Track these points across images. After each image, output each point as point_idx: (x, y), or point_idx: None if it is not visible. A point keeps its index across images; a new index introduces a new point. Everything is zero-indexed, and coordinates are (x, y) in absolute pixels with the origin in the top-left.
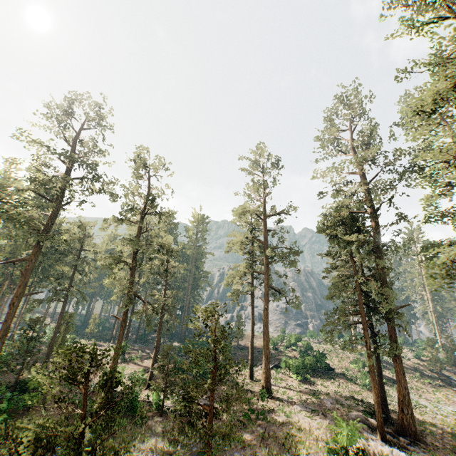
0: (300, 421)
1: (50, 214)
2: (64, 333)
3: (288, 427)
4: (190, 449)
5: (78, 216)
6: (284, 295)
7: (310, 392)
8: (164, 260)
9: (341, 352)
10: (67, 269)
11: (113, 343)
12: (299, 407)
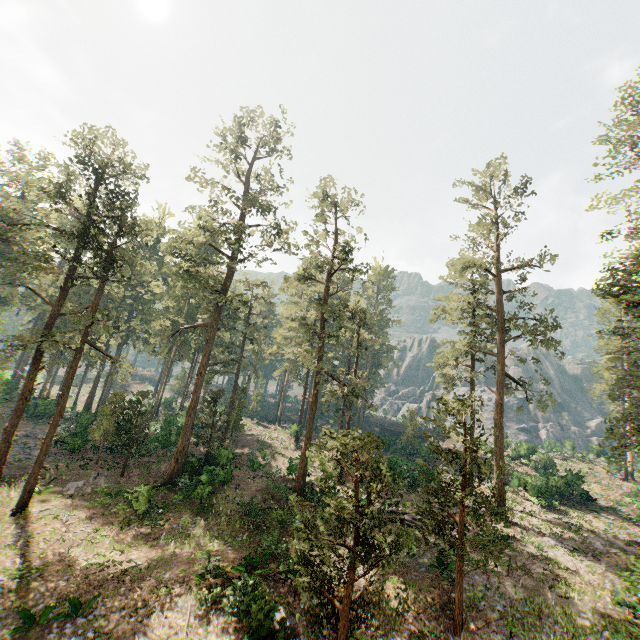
0: (558, 558)
1: (225, 272)
2: (238, 410)
3: (542, 562)
4: (415, 560)
5: (244, 273)
6: (531, 388)
7: (563, 524)
8: (352, 330)
9: (605, 477)
10: (229, 336)
11: (278, 425)
12: (553, 541)
